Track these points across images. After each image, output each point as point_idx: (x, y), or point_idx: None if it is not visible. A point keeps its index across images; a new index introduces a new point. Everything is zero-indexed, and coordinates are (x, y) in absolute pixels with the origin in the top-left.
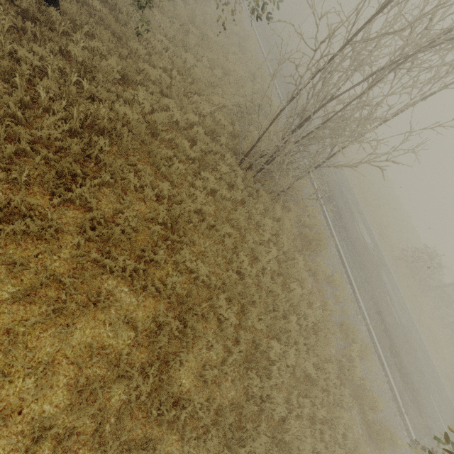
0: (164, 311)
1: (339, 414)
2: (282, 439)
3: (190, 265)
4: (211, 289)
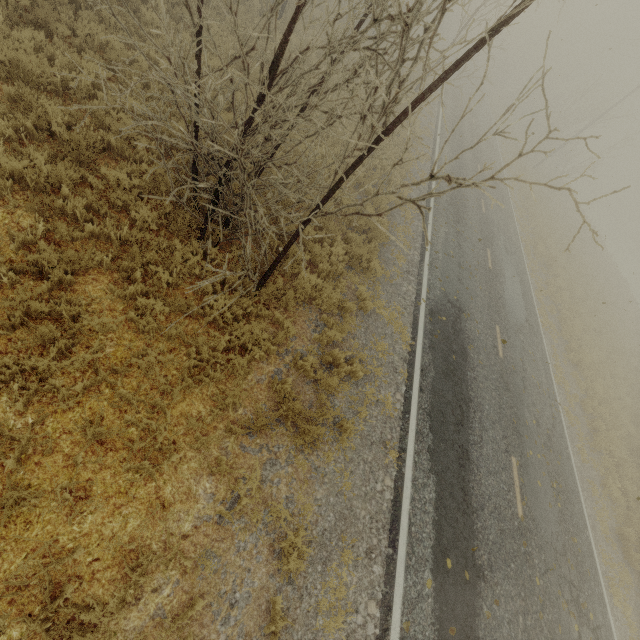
0: None
1: None
2: None
3: None
4: None
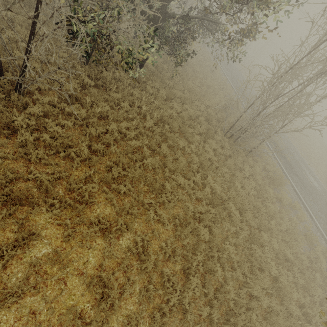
0: (205, 205)
1: (314, 285)
2: (278, 289)
3: (213, 184)
4: (223, 199)
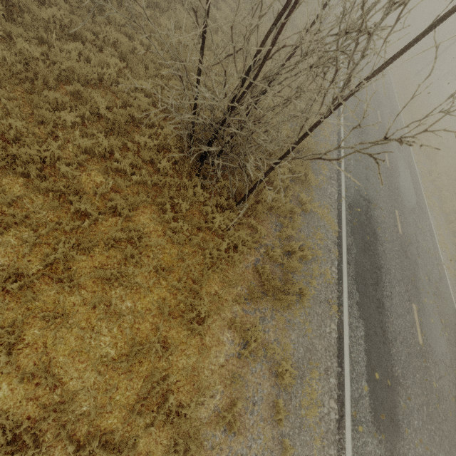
0: None
1: None
2: None
3: None
4: None
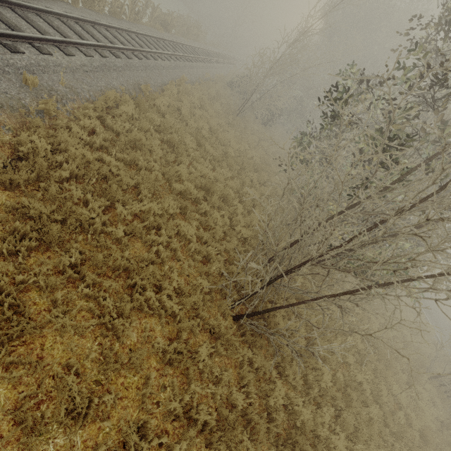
0: None
1: None
2: None
3: None
4: None
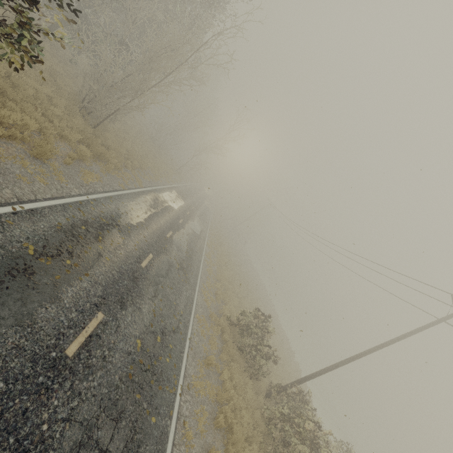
0: None
1: None
2: None
3: None
4: None
